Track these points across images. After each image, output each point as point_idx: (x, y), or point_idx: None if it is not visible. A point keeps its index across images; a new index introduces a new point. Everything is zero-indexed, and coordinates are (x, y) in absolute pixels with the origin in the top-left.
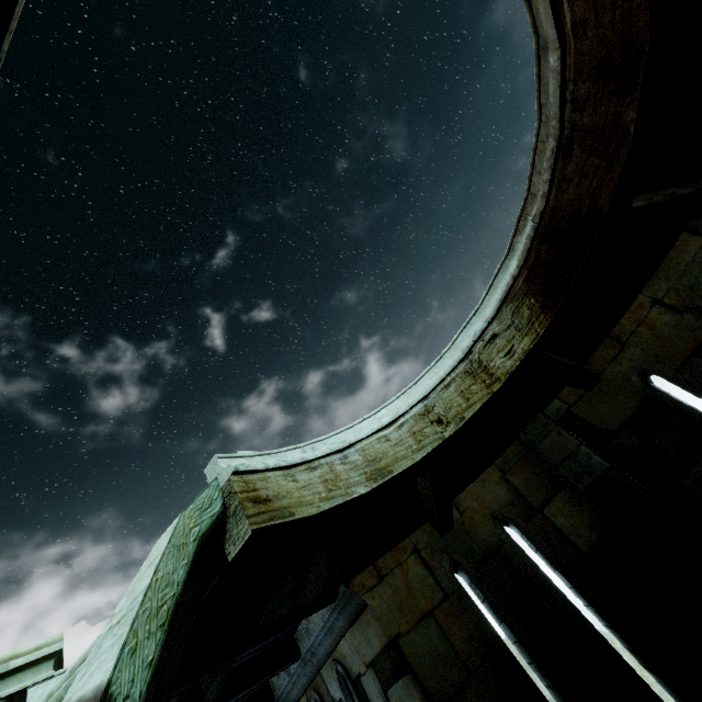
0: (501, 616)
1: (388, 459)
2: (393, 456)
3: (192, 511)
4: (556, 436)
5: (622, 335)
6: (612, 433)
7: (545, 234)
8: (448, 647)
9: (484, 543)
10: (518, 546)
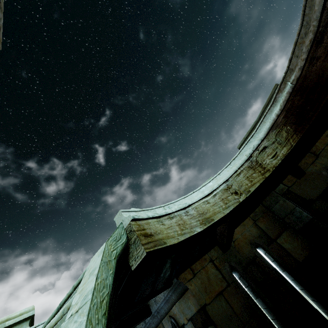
0: (258, 295)
1: (210, 213)
2: (212, 211)
3: (111, 241)
4: (282, 202)
5: (317, 151)
6: (312, 201)
7: (298, 90)
8: (231, 311)
9: (246, 257)
10: (264, 258)
